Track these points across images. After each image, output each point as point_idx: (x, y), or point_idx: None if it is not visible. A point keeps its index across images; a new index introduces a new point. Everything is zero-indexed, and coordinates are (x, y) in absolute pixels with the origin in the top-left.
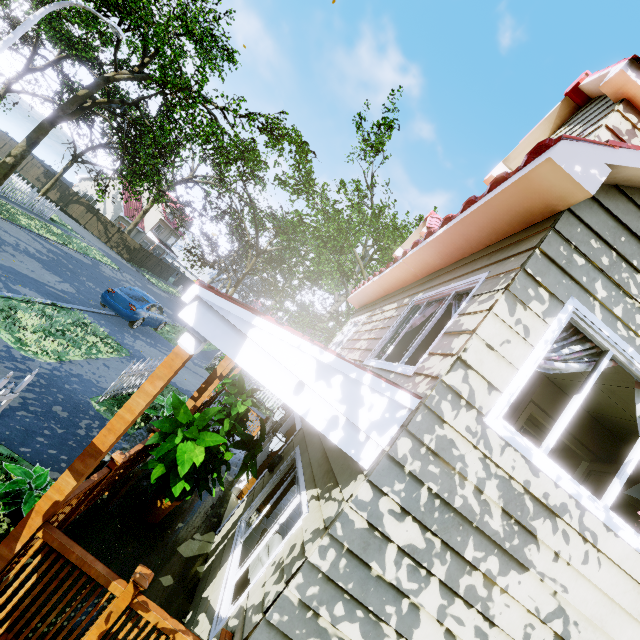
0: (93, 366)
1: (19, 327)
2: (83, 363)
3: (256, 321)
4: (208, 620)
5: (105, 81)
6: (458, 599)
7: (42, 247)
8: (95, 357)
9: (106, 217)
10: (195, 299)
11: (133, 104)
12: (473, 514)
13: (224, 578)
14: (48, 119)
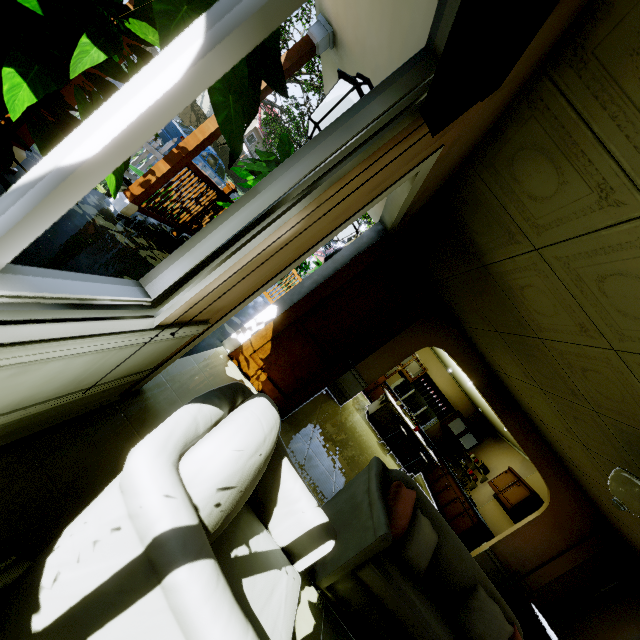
0: None
1: None
2: None
3: None
4: None
5: None
6: None
7: None
8: None
9: (200, 108)
10: None
11: None
12: None
13: None
14: None
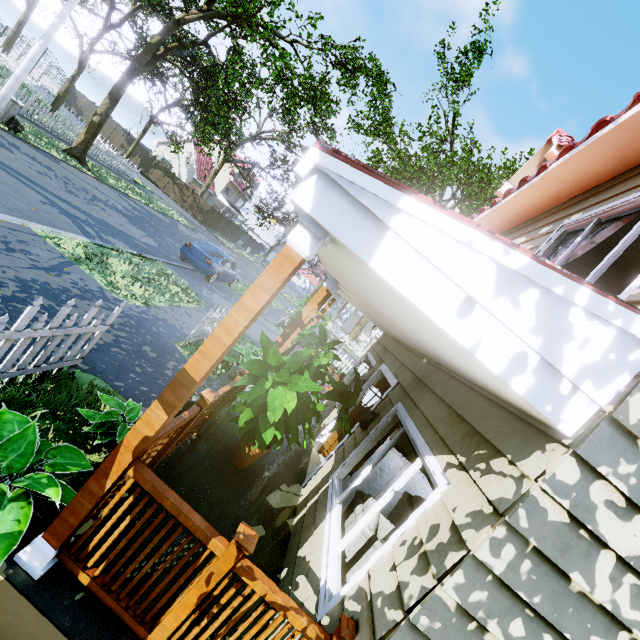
0: (176, 313)
1: (111, 272)
2: (167, 309)
3: (404, 203)
4: (311, 588)
5: (176, 24)
6: None
7: (128, 205)
8: (177, 305)
9: (181, 180)
10: (313, 172)
11: (203, 43)
12: None
13: (324, 541)
14: (126, 73)
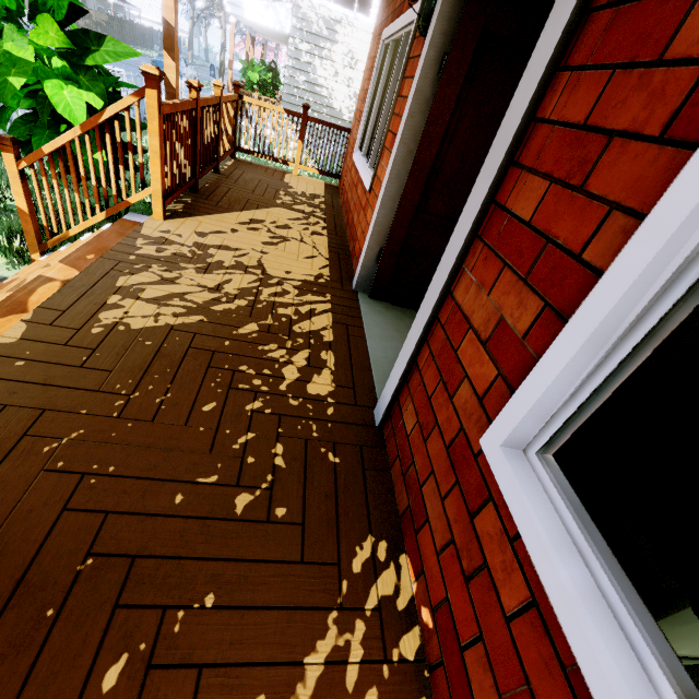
0: None
1: None
2: None
3: (244, 2)
4: None
5: None
6: (324, 60)
7: None
8: None
9: None
10: (227, 4)
11: None
12: (319, 33)
13: None
14: None
